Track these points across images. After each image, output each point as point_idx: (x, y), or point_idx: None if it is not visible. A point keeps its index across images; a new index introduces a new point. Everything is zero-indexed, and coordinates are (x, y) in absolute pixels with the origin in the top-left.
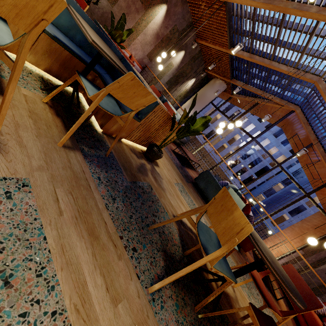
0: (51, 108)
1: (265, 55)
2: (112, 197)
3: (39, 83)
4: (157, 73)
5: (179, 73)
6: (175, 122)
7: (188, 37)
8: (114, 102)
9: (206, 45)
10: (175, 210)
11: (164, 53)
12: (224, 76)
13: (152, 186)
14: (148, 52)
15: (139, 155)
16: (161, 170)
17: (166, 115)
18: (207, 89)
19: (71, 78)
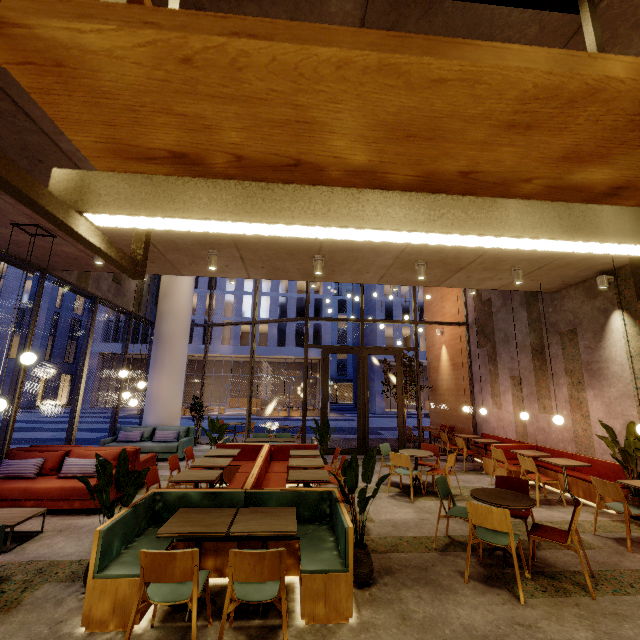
0: None
1: None
2: None
3: None
4: None
5: None
6: None
7: None
8: None
9: None
10: None
11: None
12: None
13: None
14: None
15: None
16: None
17: None
18: None
19: None
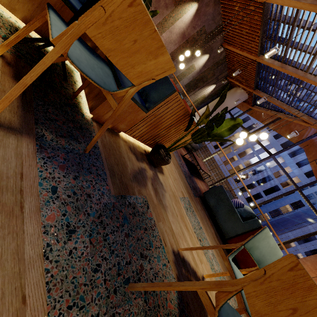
0: (8, 66)
1: (299, 66)
2: (68, 228)
3: (6, 32)
4: (177, 74)
5: (200, 77)
6: (193, 120)
7: (215, 41)
8: (108, 72)
9: (233, 51)
10: (176, 240)
11: (188, 51)
12: (247, 86)
13: (149, 203)
14: (171, 51)
15: (141, 156)
16: (165, 179)
17: (183, 109)
18: (226, 97)
19: (38, 16)
